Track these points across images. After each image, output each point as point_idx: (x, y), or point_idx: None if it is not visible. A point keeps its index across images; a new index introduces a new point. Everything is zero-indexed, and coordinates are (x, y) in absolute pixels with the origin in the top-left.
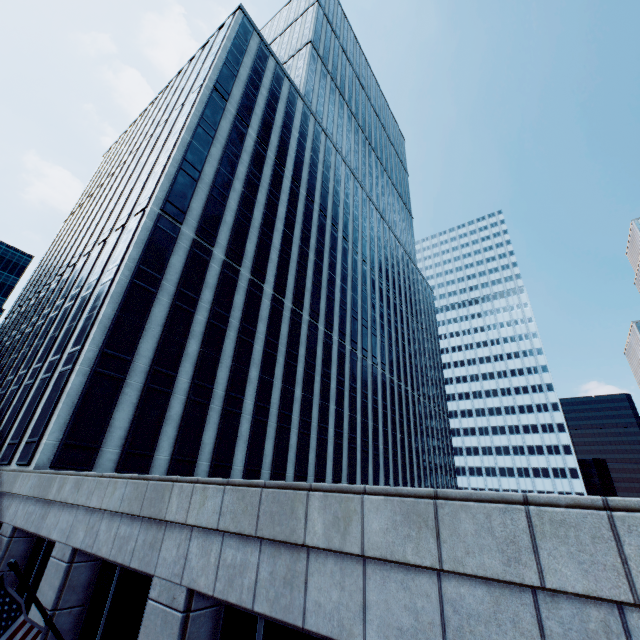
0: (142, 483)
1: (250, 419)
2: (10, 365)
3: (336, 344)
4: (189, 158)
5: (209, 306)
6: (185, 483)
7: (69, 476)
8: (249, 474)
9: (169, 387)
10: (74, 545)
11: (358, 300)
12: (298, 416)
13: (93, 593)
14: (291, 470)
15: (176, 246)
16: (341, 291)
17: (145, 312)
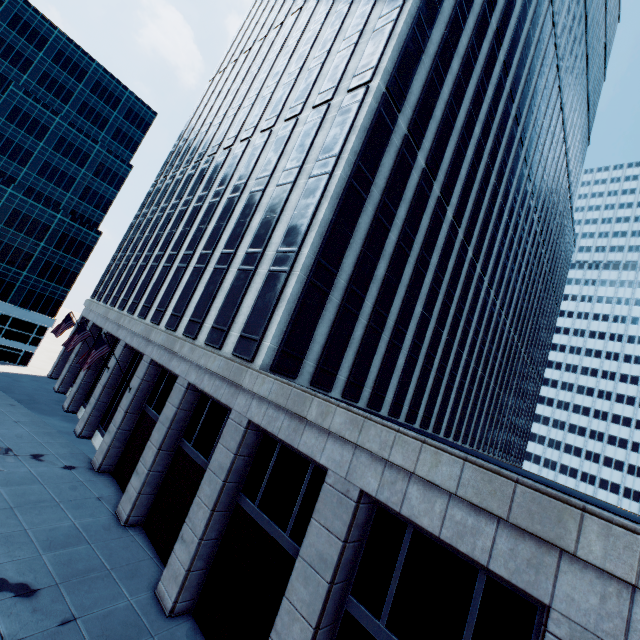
0: (499, 479)
1: (405, 355)
2: (183, 238)
3: (484, 290)
4: (423, 13)
5: (401, 224)
6: (616, 526)
7: (335, 406)
8: (395, 407)
9: (358, 309)
10: (363, 488)
11: (514, 242)
12: (438, 359)
13: (369, 533)
14: (422, 410)
15: (389, 142)
16: (504, 228)
17: (354, 221)
